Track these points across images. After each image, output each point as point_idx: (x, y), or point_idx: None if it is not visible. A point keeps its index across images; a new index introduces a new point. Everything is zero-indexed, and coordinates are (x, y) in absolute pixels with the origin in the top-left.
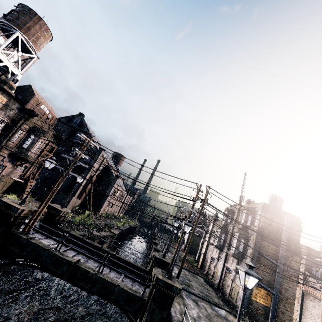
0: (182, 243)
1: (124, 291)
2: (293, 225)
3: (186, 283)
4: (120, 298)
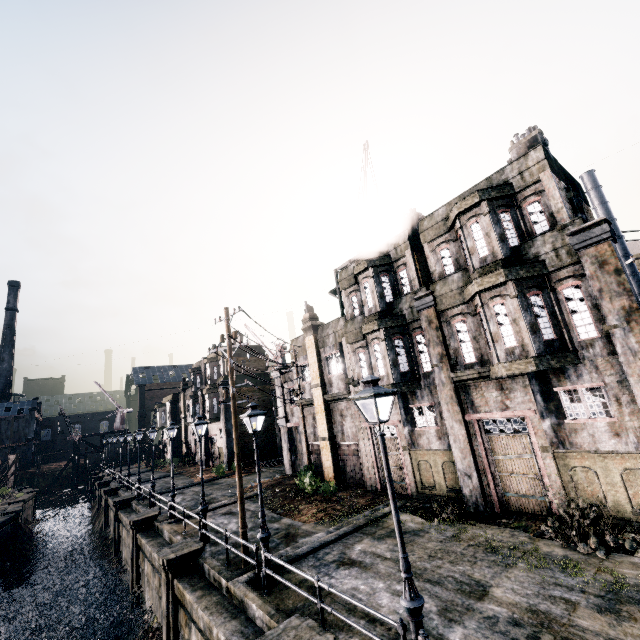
0: (211, 453)
1: None
2: (585, 203)
3: (543, 639)
4: None
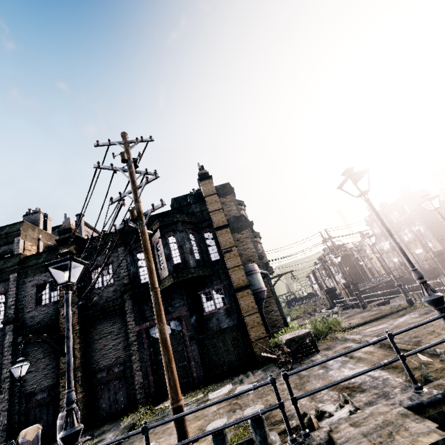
0: None
1: (426, 271)
2: None
3: None
4: (428, 275)
